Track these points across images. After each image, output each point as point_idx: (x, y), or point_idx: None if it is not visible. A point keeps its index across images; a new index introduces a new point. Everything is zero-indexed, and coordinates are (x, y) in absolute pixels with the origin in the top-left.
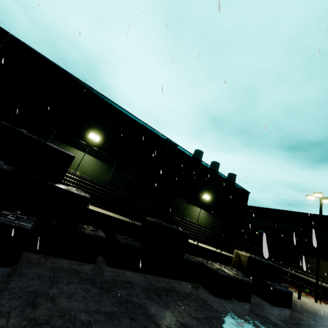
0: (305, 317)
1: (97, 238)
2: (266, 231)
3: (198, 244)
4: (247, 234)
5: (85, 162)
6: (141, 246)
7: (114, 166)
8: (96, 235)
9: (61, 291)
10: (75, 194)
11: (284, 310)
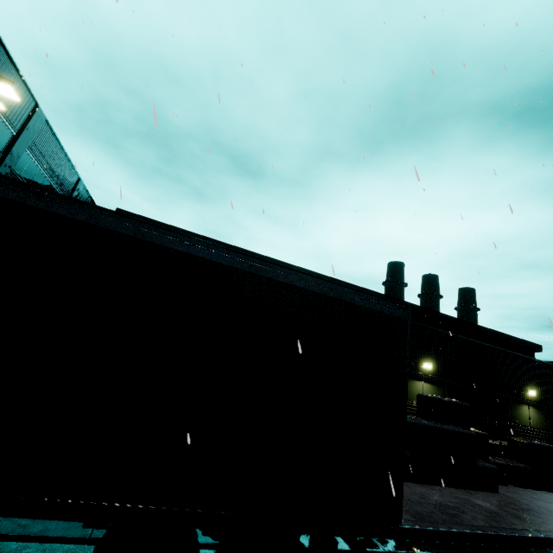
0: None
1: (502, 465)
2: None
3: None
4: None
5: (425, 390)
6: (528, 466)
7: (444, 386)
8: (501, 463)
9: (541, 505)
10: (480, 434)
11: None
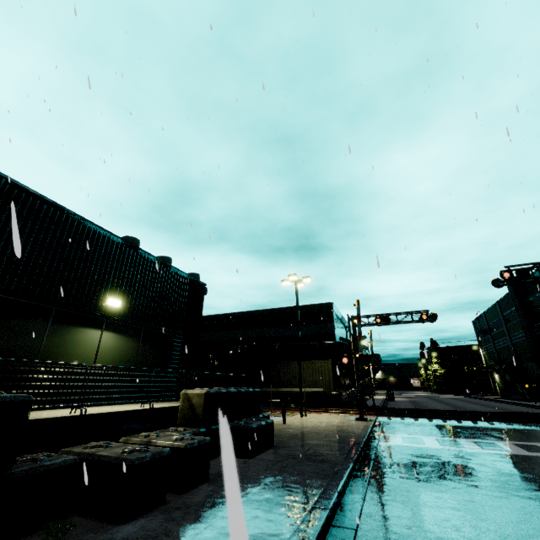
0: (290, 449)
1: None
2: (242, 345)
3: (84, 413)
4: (219, 358)
5: None
6: None
7: None
8: None
9: None
10: None
11: (264, 456)
